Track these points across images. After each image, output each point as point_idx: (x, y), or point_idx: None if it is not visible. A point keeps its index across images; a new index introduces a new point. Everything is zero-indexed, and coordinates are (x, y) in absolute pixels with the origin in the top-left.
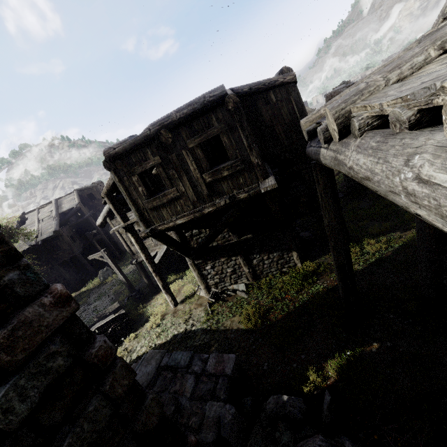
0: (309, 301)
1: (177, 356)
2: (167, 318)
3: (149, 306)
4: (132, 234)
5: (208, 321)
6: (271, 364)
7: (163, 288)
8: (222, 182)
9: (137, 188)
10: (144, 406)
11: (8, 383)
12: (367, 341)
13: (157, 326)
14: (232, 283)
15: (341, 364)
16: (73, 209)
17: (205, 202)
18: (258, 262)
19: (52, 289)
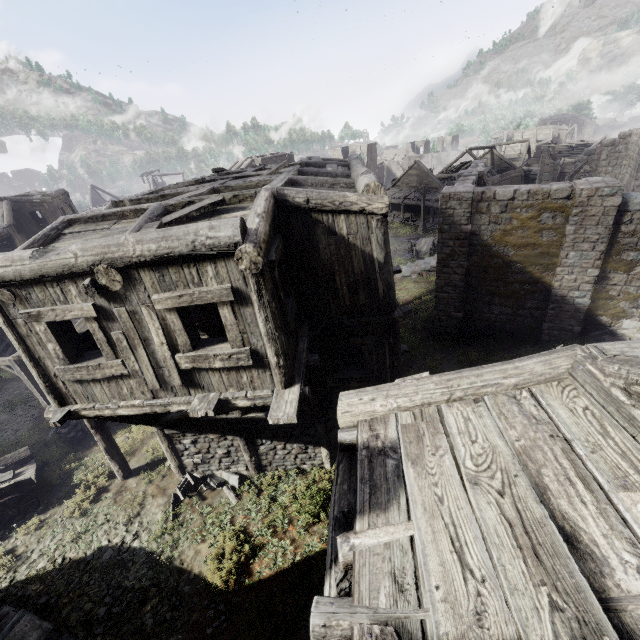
0: (317, 557)
1: None
2: (103, 500)
3: (84, 461)
4: None
5: (162, 536)
6: None
7: (107, 453)
8: (211, 372)
9: (46, 343)
10: None
11: None
12: None
13: (81, 515)
14: (222, 468)
15: None
16: None
17: (176, 394)
18: (268, 451)
19: None
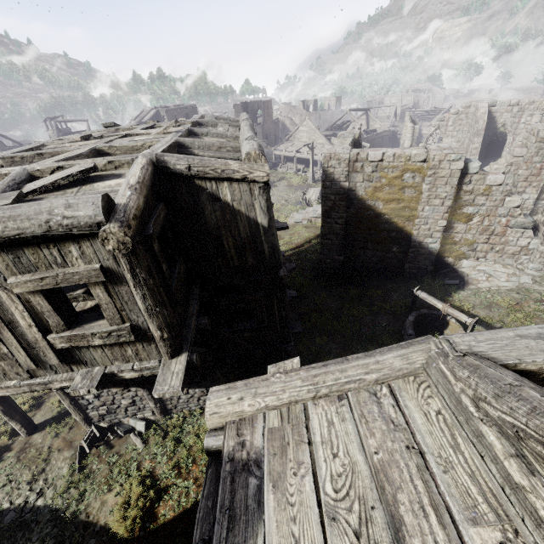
0: None
1: None
2: (6, 459)
3: None
4: None
5: (68, 491)
6: None
7: (5, 414)
8: (92, 349)
9: None
10: None
11: None
12: None
13: None
14: (129, 415)
15: None
16: None
17: (56, 371)
18: (172, 397)
19: None
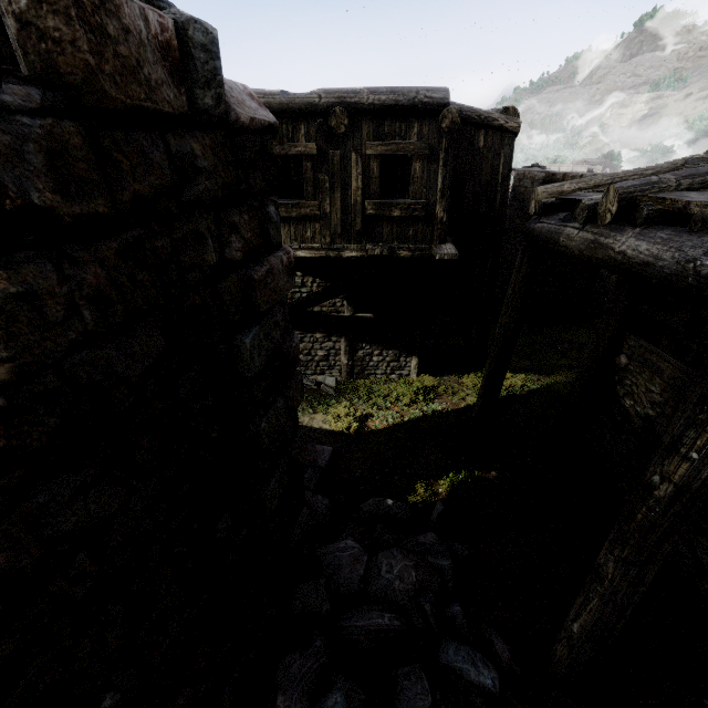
0: (423, 418)
1: None
2: None
3: None
4: None
5: None
6: (366, 473)
7: None
8: (385, 223)
9: None
10: (299, 437)
11: (253, 329)
12: (485, 469)
13: None
14: (317, 372)
15: (458, 482)
16: None
17: (350, 242)
18: (365, 356)
19: (287, 250)
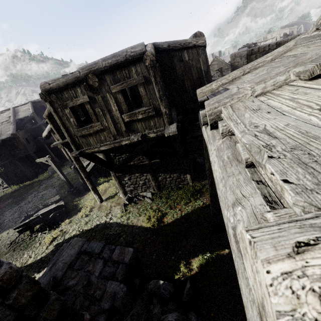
0: (192, 212)
1: (93, 245)
2: (94, 210)
3: (82, 200)
4: (69, 149)
5: (122, 217)
6: (158, 255)
7: (92, 190)
8: (137, 123)
9: (69, 119)
10: (47, 305)
11: None
12: (222, 247)
13: (86, 216)
14: (143, 191)
15: (201, 263)
16: (28, 117)
17: (123, 136)
18: (162, 179)
19: None
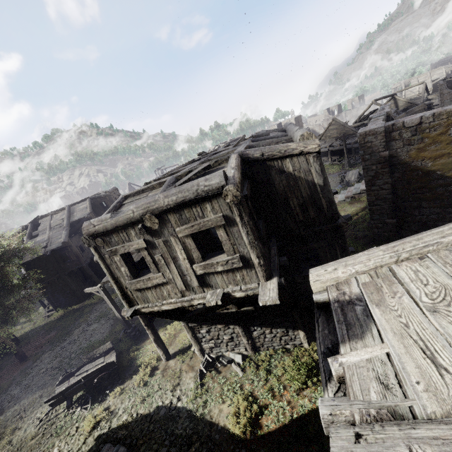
0: (310, 414)
1: None
2: (156, 375)
3: (142, 350)
4: None
5: (195, 399)
6: None
7: (155, 342)
8: (216, 275)
9: (120, 267)
10: None
11: None
12: None
13: (144, 385)
14: (229, 350)
15: None
16: (84, 218)
17: (195, 292)
18: (259, 335)
19: None
